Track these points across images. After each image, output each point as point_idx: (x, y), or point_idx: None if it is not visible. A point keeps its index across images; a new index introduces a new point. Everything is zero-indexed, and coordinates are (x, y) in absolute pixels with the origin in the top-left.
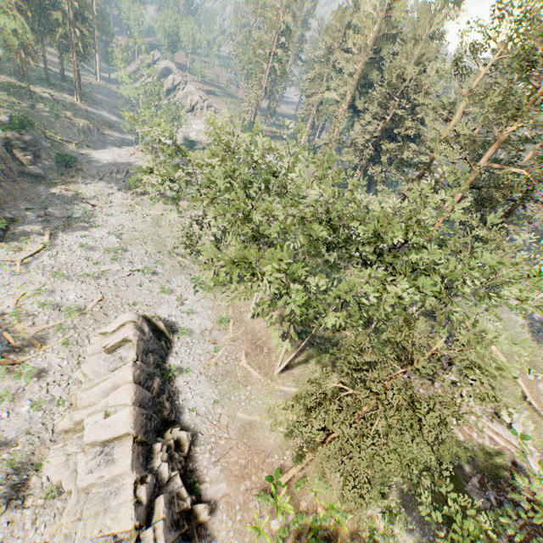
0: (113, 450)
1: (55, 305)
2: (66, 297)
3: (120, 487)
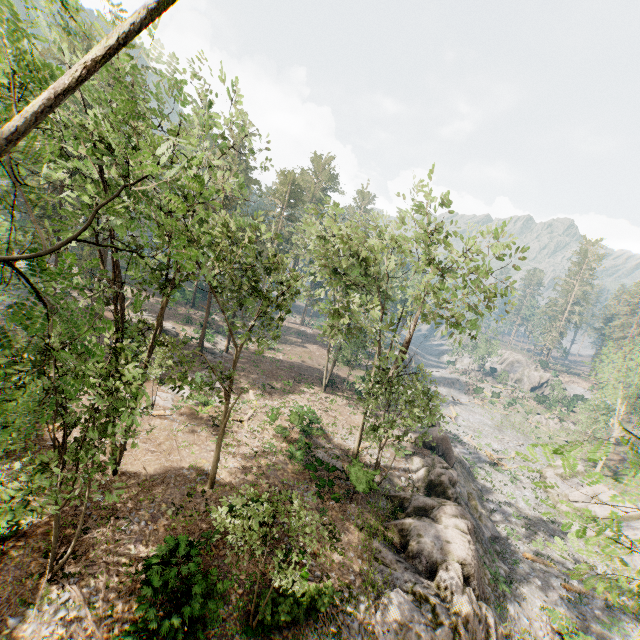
0: (628, 524)
1: (490, 447)
2: (492, 445)
3: None
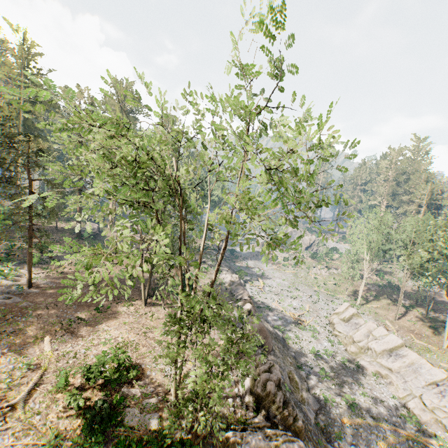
0: (397, 353)
1: (291, 307)
2: (293, 304)
3: (420, 364)
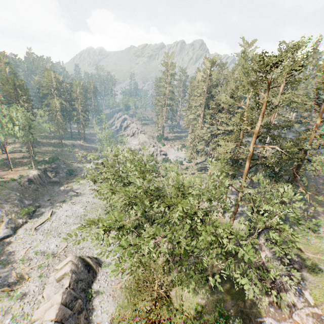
0: None
1: (43, 252)
2: (49, 247)
3: None
